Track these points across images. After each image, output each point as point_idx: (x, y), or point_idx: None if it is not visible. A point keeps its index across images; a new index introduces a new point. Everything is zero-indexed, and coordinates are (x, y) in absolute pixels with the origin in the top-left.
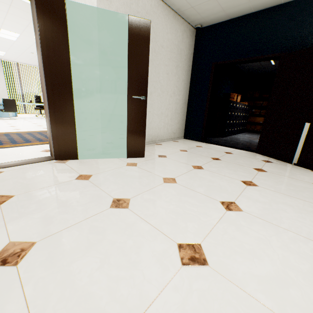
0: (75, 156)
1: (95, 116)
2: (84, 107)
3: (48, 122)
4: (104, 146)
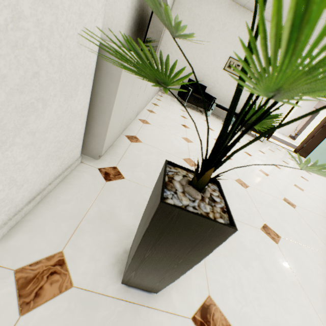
0: (305, 157)
1: (323, 146)
2: (322, 141)
3: (304, 141)
4: (314, 159)
